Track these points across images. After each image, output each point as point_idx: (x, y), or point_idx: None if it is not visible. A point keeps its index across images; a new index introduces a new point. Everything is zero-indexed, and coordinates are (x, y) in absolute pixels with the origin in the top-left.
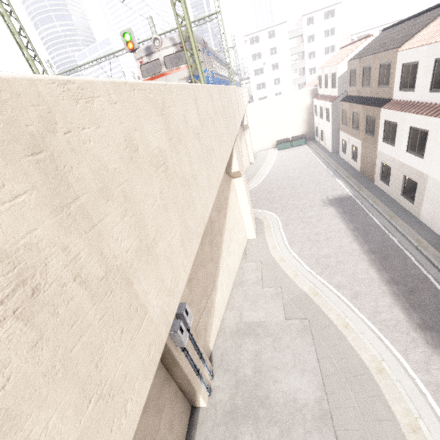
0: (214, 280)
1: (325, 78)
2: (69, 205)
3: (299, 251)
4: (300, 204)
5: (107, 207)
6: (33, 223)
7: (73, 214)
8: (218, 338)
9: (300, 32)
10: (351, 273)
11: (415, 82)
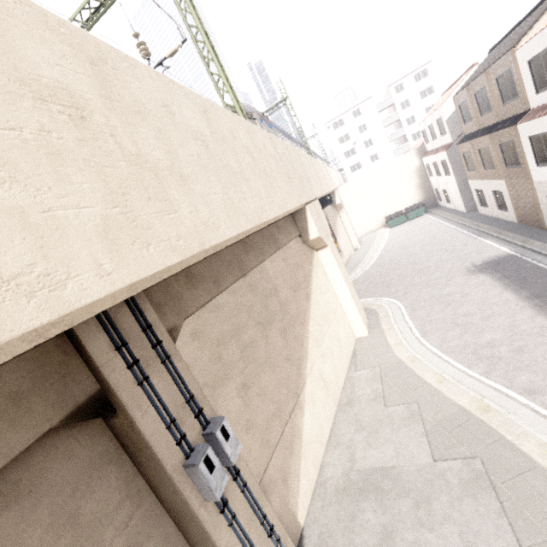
0: (297, 393)
1: (430, 129)
2: None
3: (441, 344)
4: (430, 280)
5: None
6: None
7: None
8: (315, 501)
9: (390, 102)
10: None
11: None
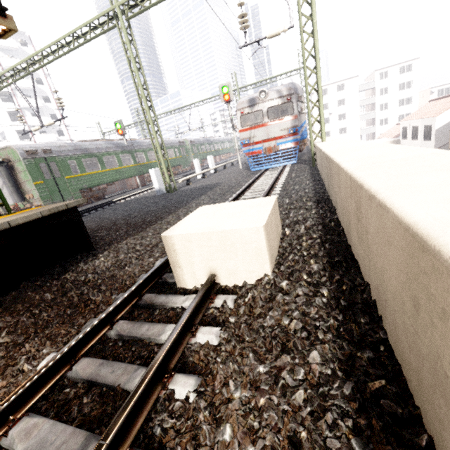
0: None
1: (413, 129)
2: None
3: None
4: None
5: None
6: None
7: None
8: None
9: (372, 85)
10: None
11: None
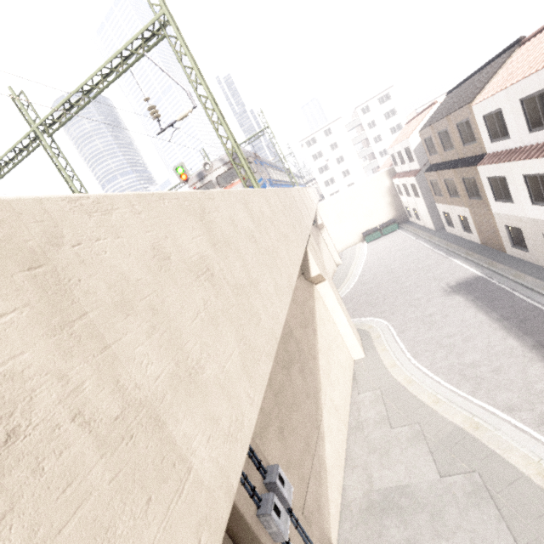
0: (317, 425)
1: (398, 155)
2: (73, 323)
3: (430, 365)
4: (412, 300)
5: (127, 323)
6: (20, 345)
7: (78, 333)
8: (343, 523)
9: (358, 122)
10: (521, 384)
11: (506, 128)
